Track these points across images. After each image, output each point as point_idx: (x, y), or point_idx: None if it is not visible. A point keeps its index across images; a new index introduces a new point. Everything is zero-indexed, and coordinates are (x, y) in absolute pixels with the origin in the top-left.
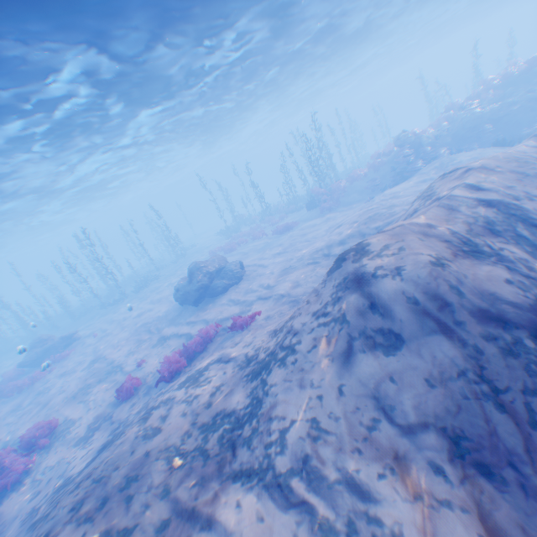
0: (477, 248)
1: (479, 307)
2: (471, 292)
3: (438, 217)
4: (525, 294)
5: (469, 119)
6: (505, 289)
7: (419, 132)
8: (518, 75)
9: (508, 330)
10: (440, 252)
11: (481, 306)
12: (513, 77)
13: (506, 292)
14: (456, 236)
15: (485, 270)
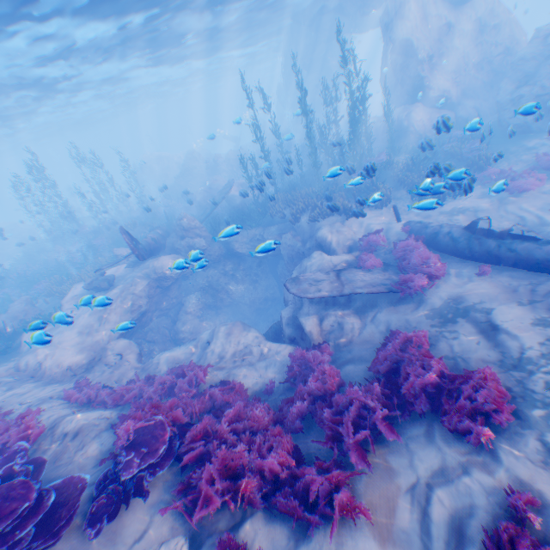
0: None
1: None
2: None
3: None
4: None
5: None
6: None
7: None
8: None
9: None
10: None
11: None
12: None
13: None
14: None
15: None
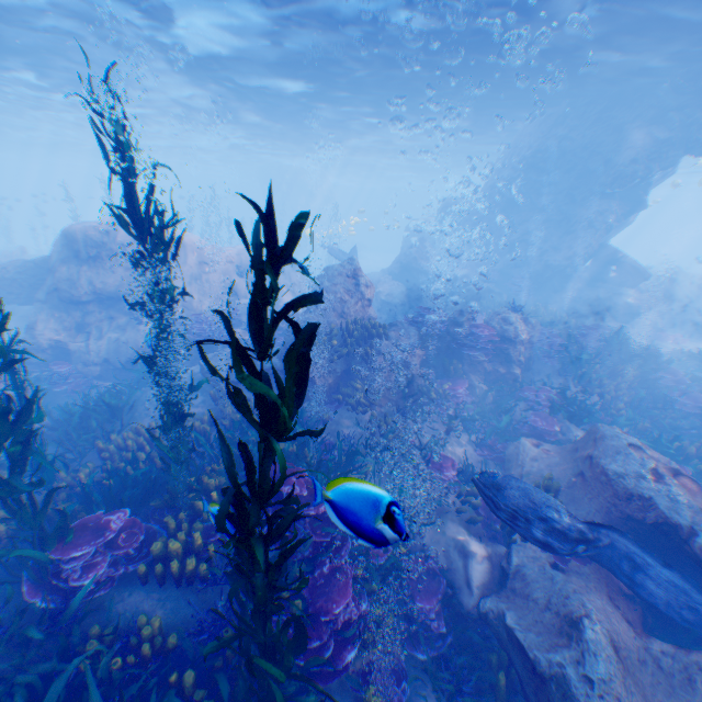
0: None
1: None
2: None
3: None
4: None
5: None
6: None
7: None
8: None
9: None
10: None
11: None
12: None
13: None
14: None
15: None
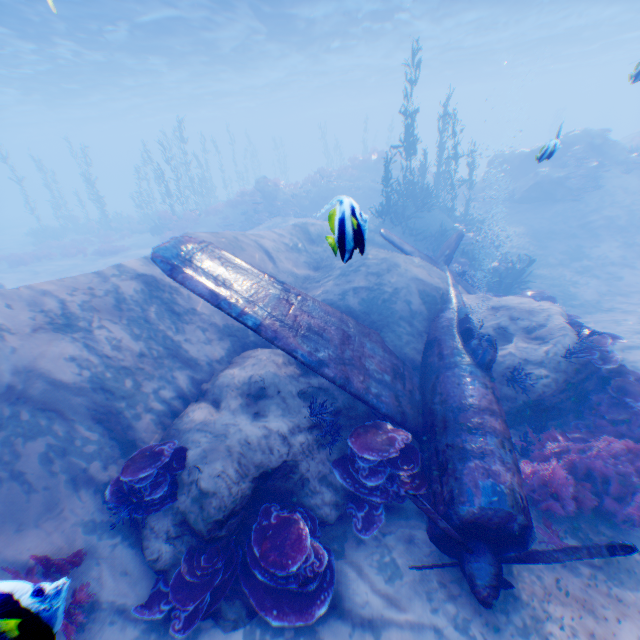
0: (76, 323)
1: (6, 381)
2: (8, 366)
3: (74, 285)
4: (83, 371)
5: (324, 188)
6: (59, 366)
7: (282, 185)
8: (374, 163)
9: (16, 404)
10: (15, 322)
11: (9, 380)
12: (370, 163)
13: (56, 368)
14: (66, 307)
15: (54, 345)
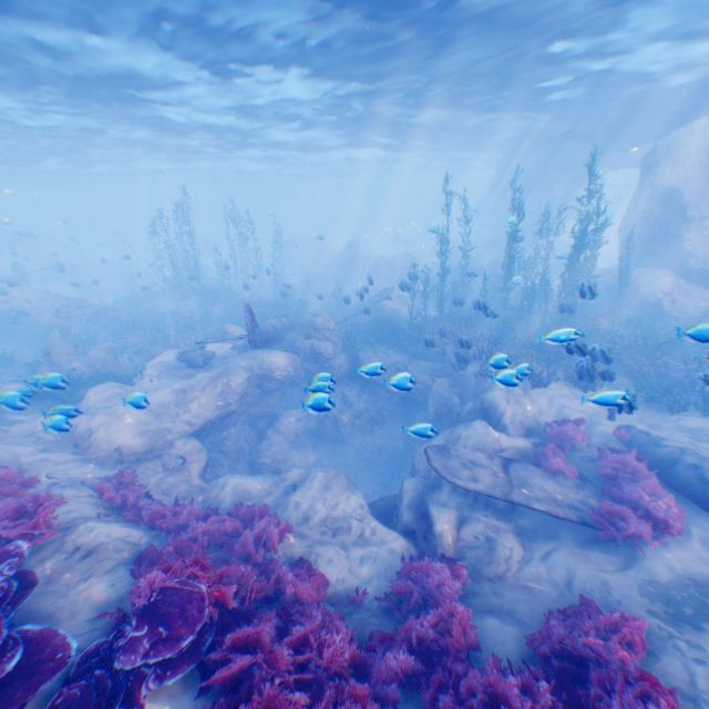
0: None
1: None
2: None
3: None
4: None
5: None
6: None
7: None
8: None
9: None
10: None
11: None
12: None
13: None
14: None
15: None
